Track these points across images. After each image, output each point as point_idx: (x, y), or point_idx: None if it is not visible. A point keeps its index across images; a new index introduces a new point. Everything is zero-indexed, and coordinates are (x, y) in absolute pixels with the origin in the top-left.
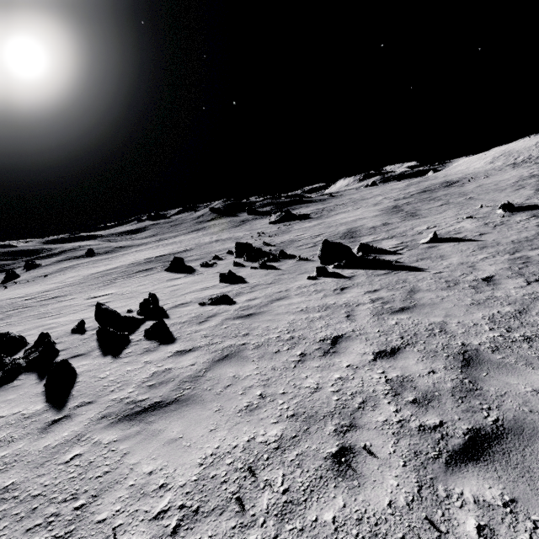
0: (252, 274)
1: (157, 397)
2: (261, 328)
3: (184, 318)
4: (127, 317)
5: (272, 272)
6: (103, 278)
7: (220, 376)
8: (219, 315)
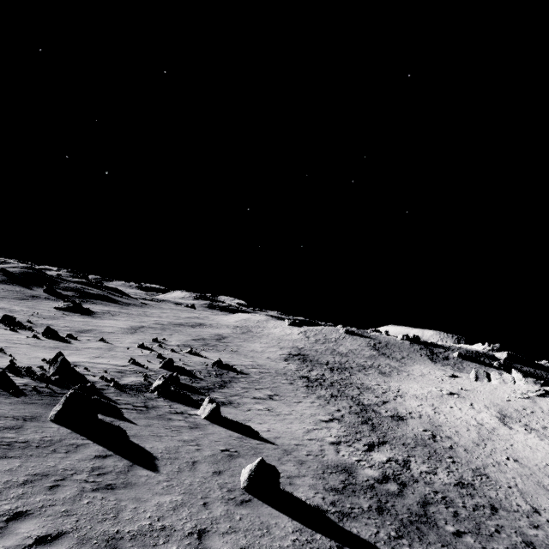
0: (2, 331)
1: None
2: None
3: None
4: None
5: (14, 333)
6: None
7: None
8: None
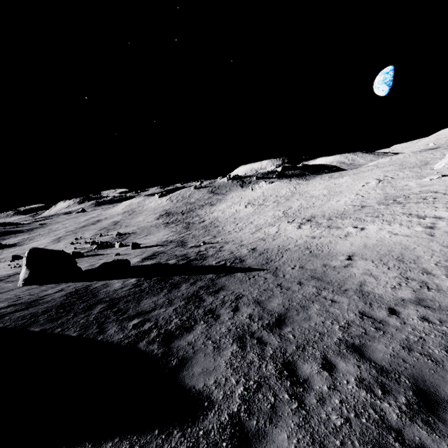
0: None
1: None
2: None
3: None
4: None
5: None
6: None
7: None
8: None
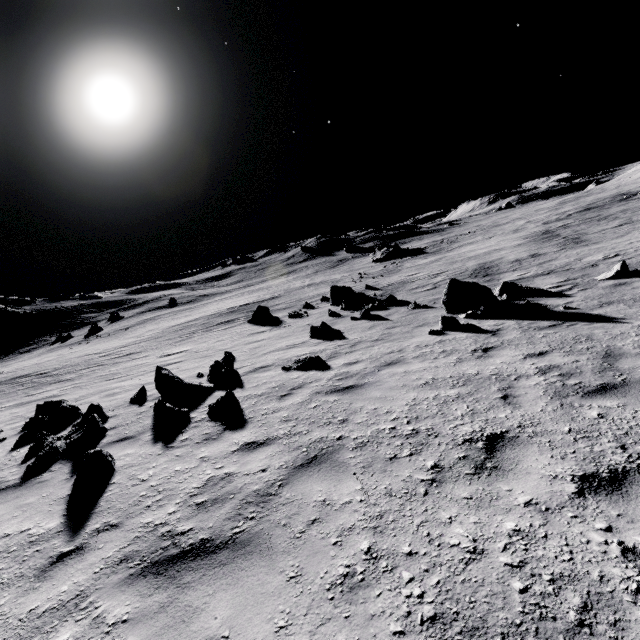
0: (352, 326)
1: (204, 529)
2: (366, 412)
3: (262, 389)
4: (192, 386)
5: (378, 324)
6: (181, 331)
7: (301, 499)
8: (307, 386)
